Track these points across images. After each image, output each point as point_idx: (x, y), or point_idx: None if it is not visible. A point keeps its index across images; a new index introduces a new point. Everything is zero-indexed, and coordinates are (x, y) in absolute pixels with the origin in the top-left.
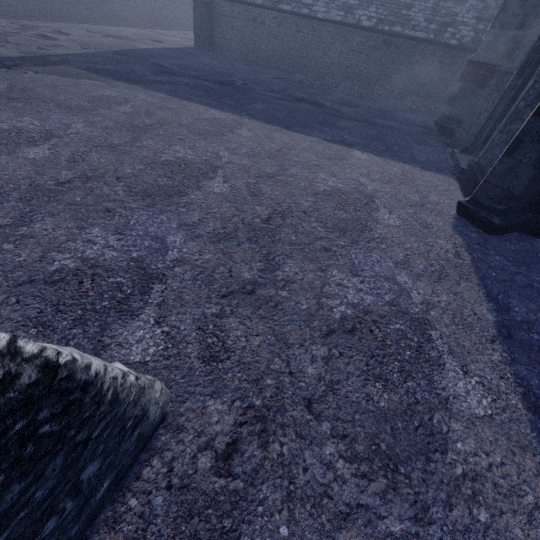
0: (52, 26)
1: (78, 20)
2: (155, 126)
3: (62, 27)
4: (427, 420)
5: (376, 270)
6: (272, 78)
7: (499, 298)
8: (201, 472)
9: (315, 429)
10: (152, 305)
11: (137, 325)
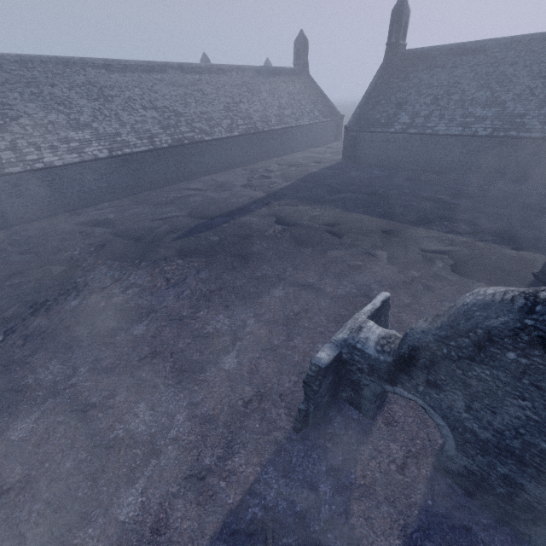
0: (262, 166)
1: (270, 157)
2: (345, 232)
3: (266, 165)
4: None
5: None
6: (403, 180)
7: None
8: None
9: None
10: None
11: None
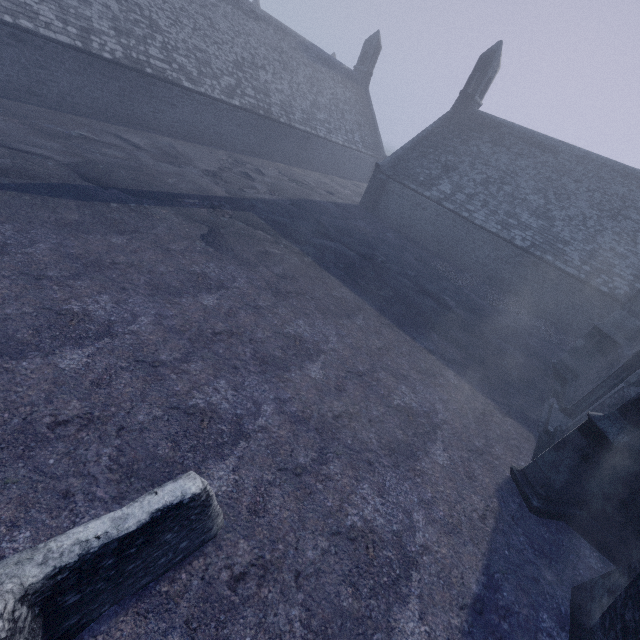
0: (256, 163)
1: (277, 159)
2: (293, 294)
3: (262, 165)
4: (369, 633)
5: (400, 499)
6: (414, 258)
7: (496, 576)
8: (221, 580)
9: (293, 593)
10: (235, 455)
11: (222, 466)
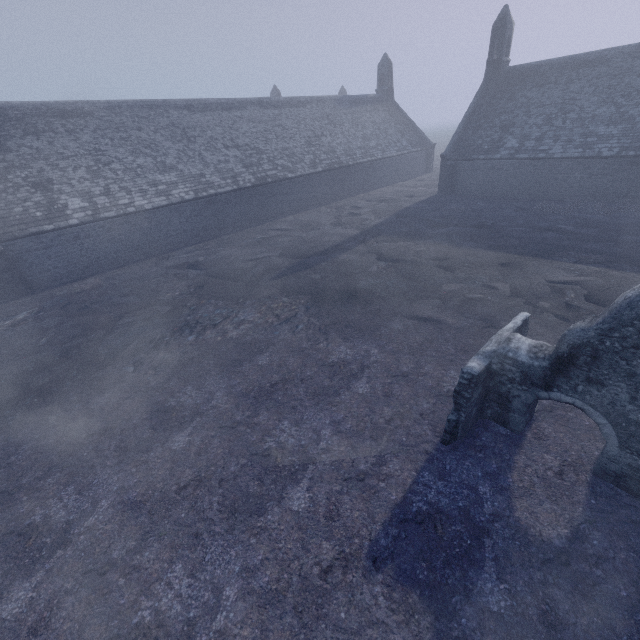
0: (347, 203)
1: (355, 193)
2: (457, 266)
3: (352, 202)
4: None
5: None
6: (513, 211)
7: None
8: None
9: None
10: None
11: None
